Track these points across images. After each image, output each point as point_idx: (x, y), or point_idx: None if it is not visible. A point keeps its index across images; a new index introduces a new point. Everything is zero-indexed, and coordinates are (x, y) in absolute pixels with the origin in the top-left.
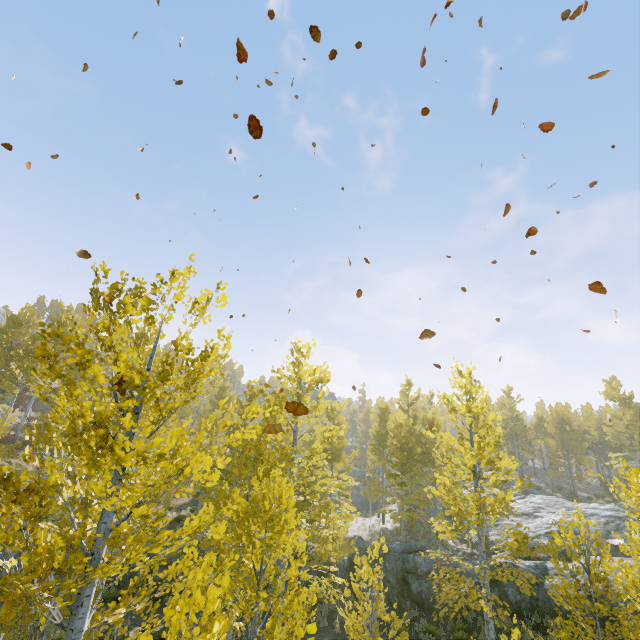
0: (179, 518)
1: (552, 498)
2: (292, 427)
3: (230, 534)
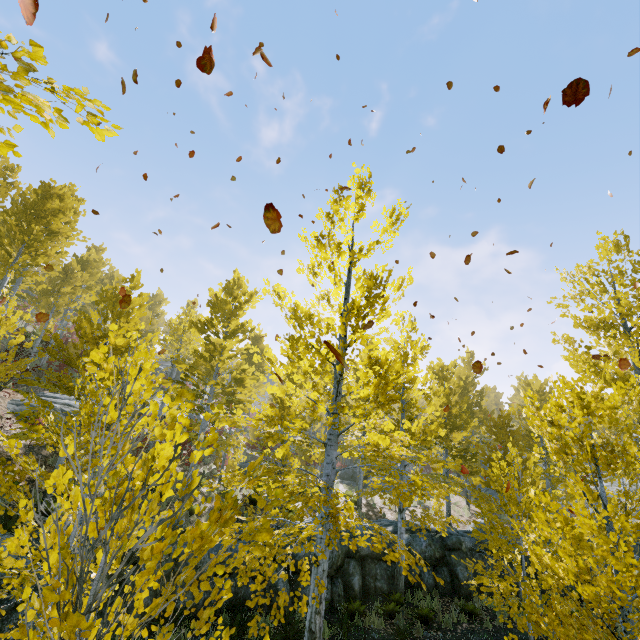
0: (253, 499)
1: None
2: (639, 355)
3: (633, 519)
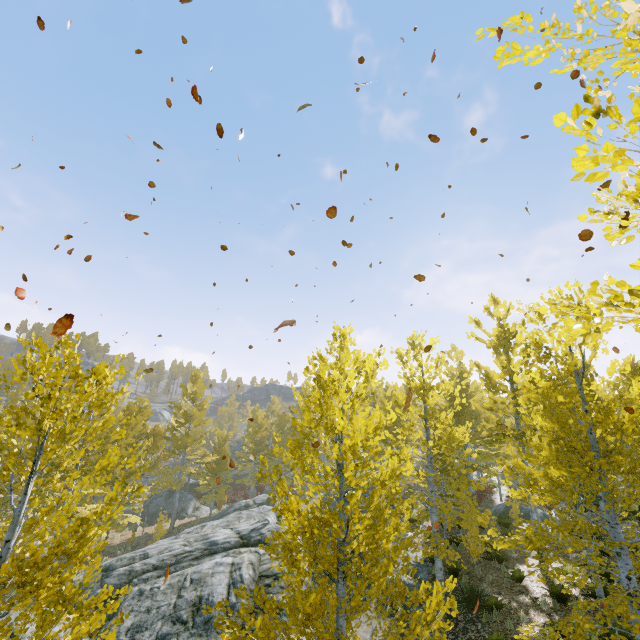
0: None
1: (250, 512)
2: None
3: None
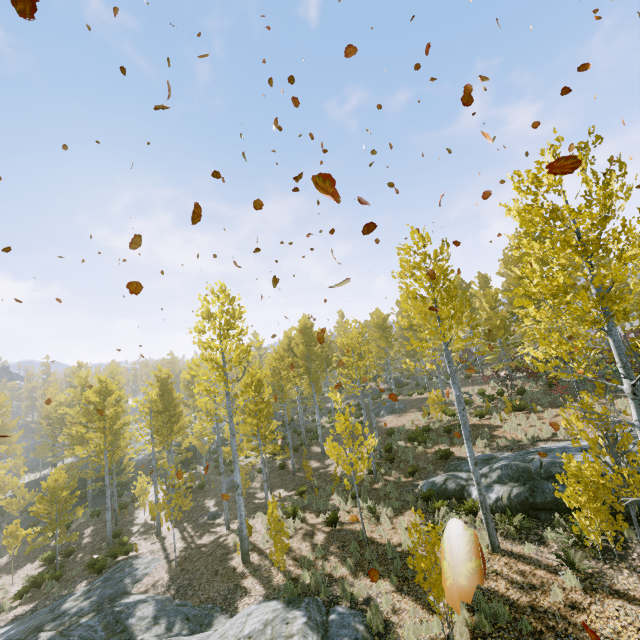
0: None
1: None
2: None
3: None
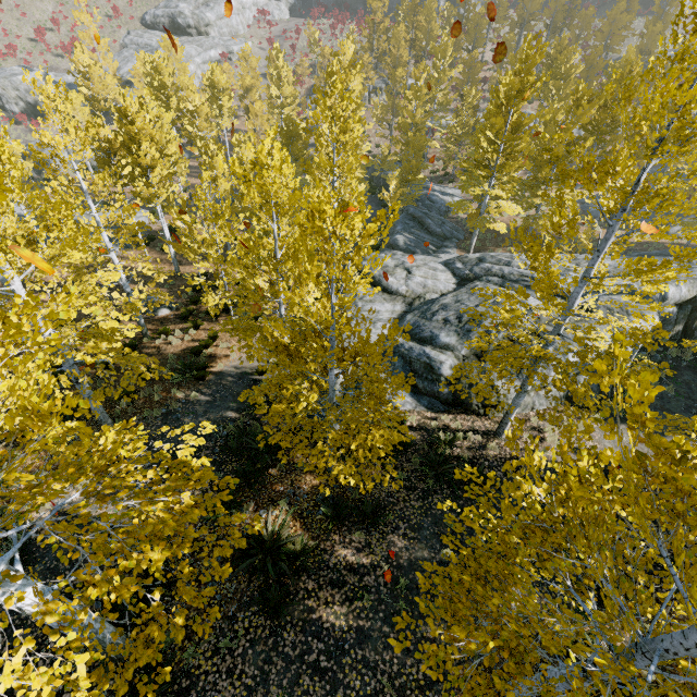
0: (446, 174)
1: None
2: None
3: None
